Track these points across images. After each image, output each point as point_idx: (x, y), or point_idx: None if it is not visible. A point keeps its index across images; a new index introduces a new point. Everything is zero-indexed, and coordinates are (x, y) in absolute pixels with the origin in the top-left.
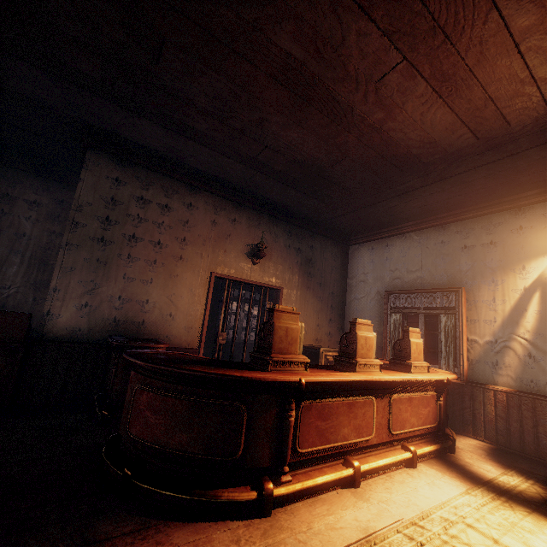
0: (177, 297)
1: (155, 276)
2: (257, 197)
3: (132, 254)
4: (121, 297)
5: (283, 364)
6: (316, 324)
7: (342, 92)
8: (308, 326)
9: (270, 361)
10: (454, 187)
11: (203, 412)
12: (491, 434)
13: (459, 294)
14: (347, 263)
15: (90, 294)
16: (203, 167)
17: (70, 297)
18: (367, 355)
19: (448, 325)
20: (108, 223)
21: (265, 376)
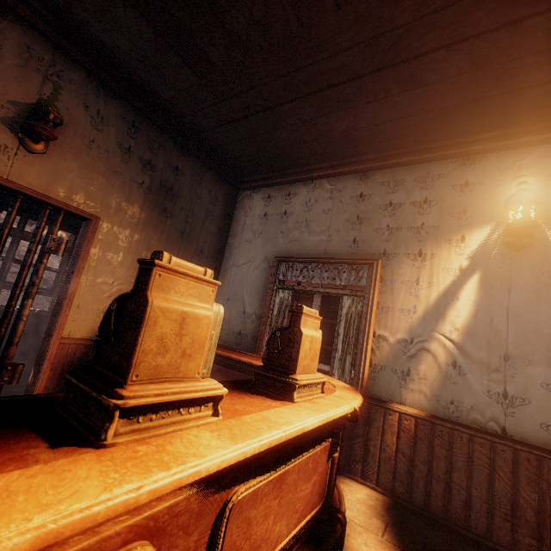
0: None
1: None
2: (53, 5)
3: None
4: None
5: None
6: None
7: None
8: None
9: None
10: (404, 91)
11: None
12: (386, 479)
13: (374, 268)
14: (232, 214)
15: None
16: None
17: None
18: (180, 372)
19: (352, 312)
20: None
21: None
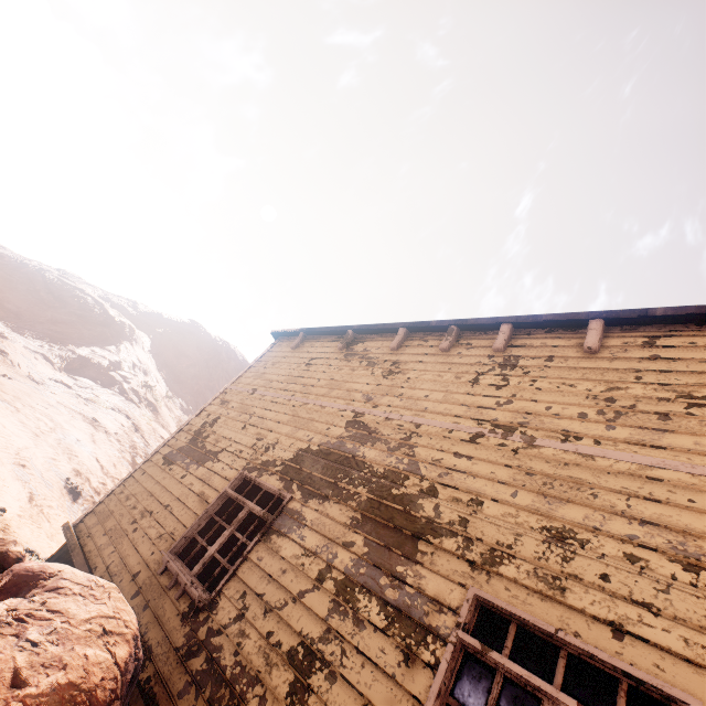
0: None
1: None
2: None
3: None
4: None
5: None
6: None
7: None
8: None
9: None
10: None
11: None
12: None
13: None
14: None
15: None
16: None
17: None
18: None
19: None
20: None
21: None
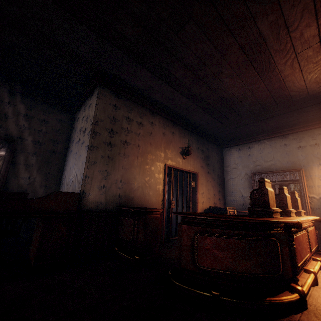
0: (149, 179)
1: (138, 167)
2: (184, 119)
3: (125, 153)
4: (122, 181)
5: (275, 213)
6: (213, 194)
7: (276, 58)
8: (210, 195)
9: (273, 212)
10: (299, 114)
11: (256, 246)
12: None
13: (301, 172)
14: (223, 158)
15: (105, 179)
16: (162, 100)
17: (94, 181)
18: (290, 207)
19: (295, 189)
20: (112, 133)
21: (287, 220)
